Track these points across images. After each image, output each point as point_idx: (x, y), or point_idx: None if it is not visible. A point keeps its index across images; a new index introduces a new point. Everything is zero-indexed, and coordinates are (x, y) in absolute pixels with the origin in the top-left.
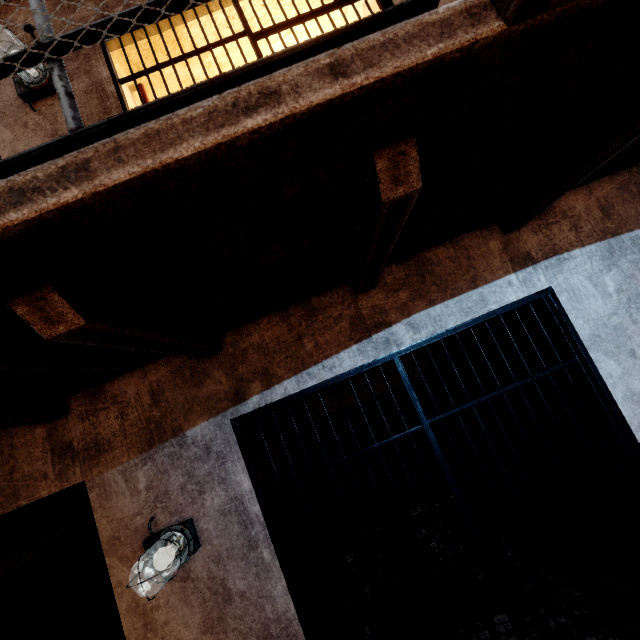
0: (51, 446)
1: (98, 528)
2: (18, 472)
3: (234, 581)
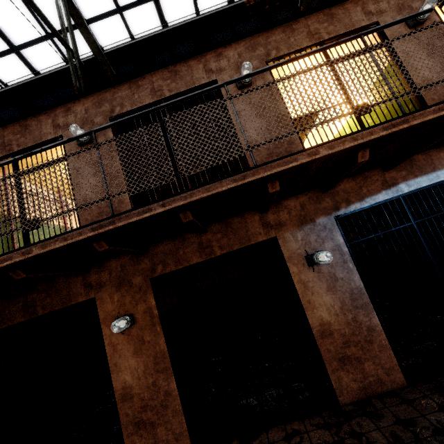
0: (261, 223)
1: (283, 253)
2: (249, 232)
3: (338, 274)
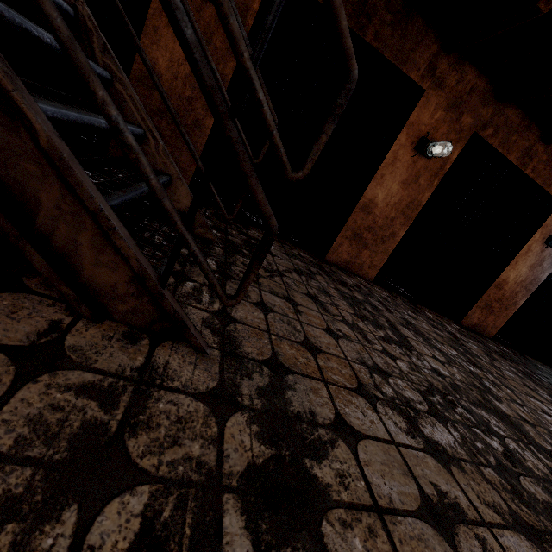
0: None
1: (547, 219)
2: None
3: (545, 263)
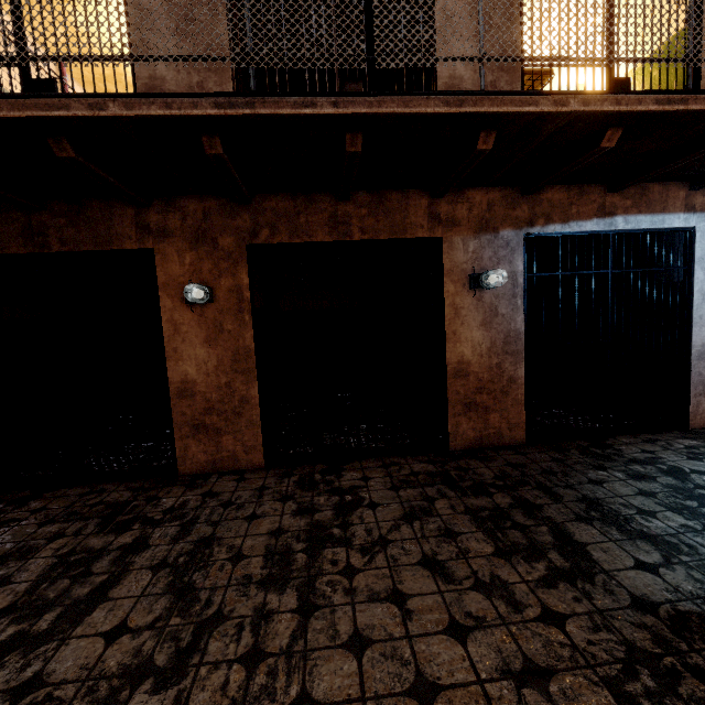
0: (428, 212)
1: (443, 263)
2: (408, 219)
3: (501, 309)
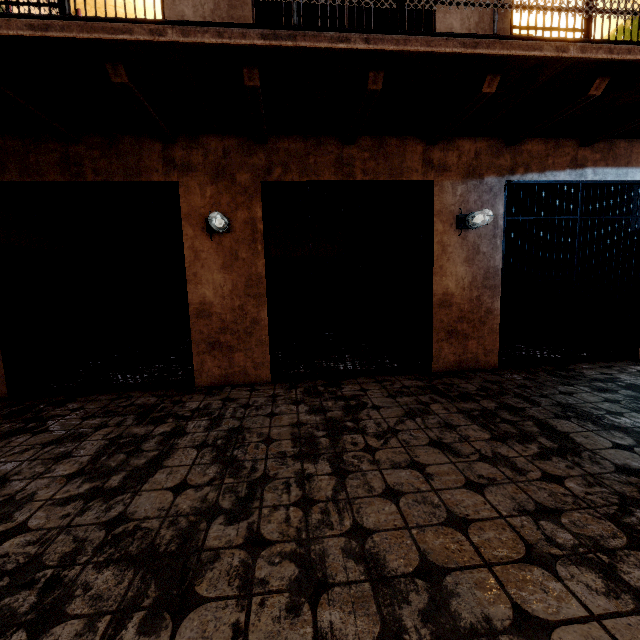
0: (423, 158)
1: (434, 204)
2: (405, 164)
3: (482, 247)
